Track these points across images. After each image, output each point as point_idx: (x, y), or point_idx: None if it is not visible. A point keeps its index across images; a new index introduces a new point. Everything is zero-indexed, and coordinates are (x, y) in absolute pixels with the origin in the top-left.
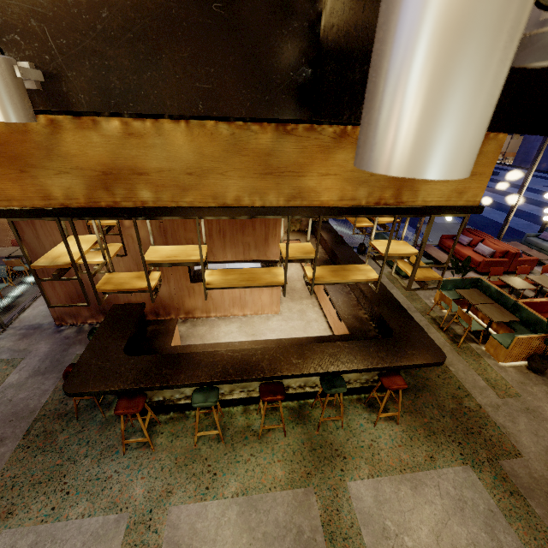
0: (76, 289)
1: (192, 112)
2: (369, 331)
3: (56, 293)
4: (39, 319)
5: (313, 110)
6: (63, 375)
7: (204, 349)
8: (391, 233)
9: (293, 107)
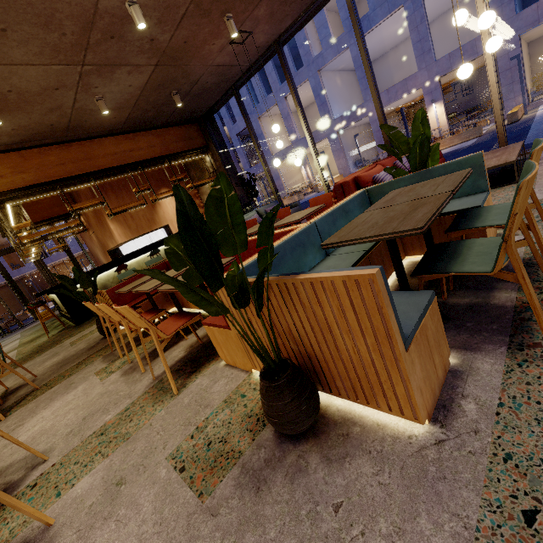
0: None
1: None
2: None
3: None
4: None
5: None
6: None
7: None
8: (2, 220)
9: None
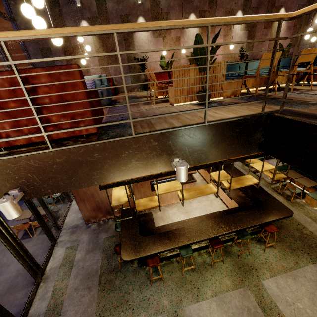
0: (96, 204)
1: (224, 158)
2: (248, 203)
3: (86, 208)
4: (75, 222)
5: (263, 149)
6: (115, 251)
7: (172, 226)
8: (263, 162)
9: (256, 149)
